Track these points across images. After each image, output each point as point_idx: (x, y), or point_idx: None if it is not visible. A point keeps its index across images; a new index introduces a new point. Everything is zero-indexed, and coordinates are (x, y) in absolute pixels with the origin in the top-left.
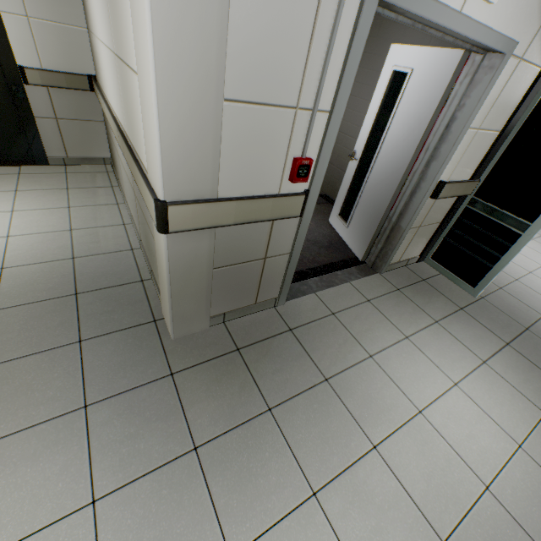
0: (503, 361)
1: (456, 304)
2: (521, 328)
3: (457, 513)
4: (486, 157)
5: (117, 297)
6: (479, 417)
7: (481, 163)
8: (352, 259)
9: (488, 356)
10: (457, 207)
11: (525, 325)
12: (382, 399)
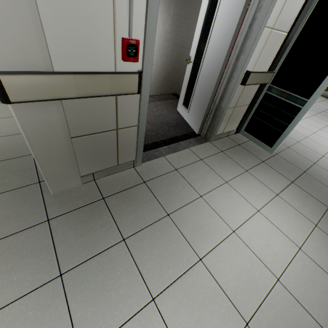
0: (289, 193)
1: (260, 159)
2: (301, 171)
3: (257, 300)
4: (278, 54)
5: (11, 166)
6: (273, 231)
7: (275, 58)
8: (191, 133)
9: (279, 191)
10: (260, 93)
11: (303, 170)
12: (207, 225)
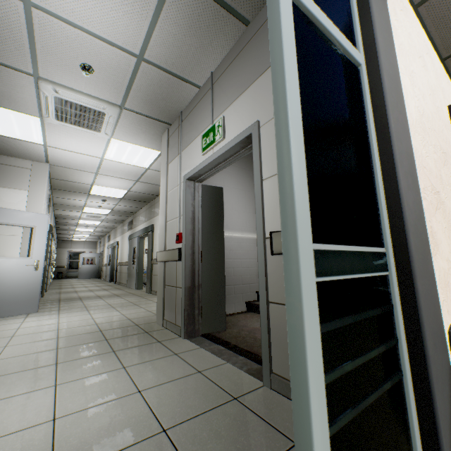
0: None
1: None
2: None
3: None
4: None
5: None
6: (2, 428)
7: None
8: None
9: None
10: None
11: None
12: (83, 368)
